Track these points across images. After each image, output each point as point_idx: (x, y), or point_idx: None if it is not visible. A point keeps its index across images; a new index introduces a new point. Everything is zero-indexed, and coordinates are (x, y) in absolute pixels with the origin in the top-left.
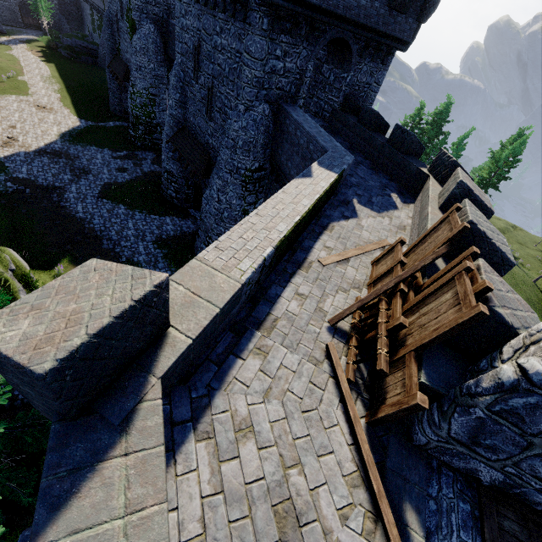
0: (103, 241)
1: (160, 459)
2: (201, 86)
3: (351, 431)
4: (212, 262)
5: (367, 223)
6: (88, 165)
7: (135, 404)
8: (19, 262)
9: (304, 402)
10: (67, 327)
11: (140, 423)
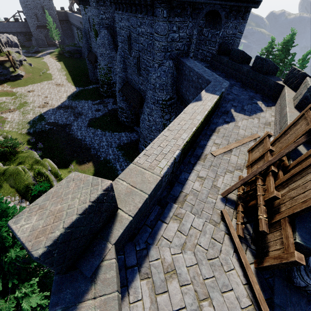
0: (91, 150)
1: (115, 302)
2: (133, 58)
3: (244, 274)
4: (142, 164)
5: (242, 124)
6: (81, 110)
7: (99, 262)
8: (53, 166)
9: (209, 252)
10: (54, 222)
11: (102, 275)
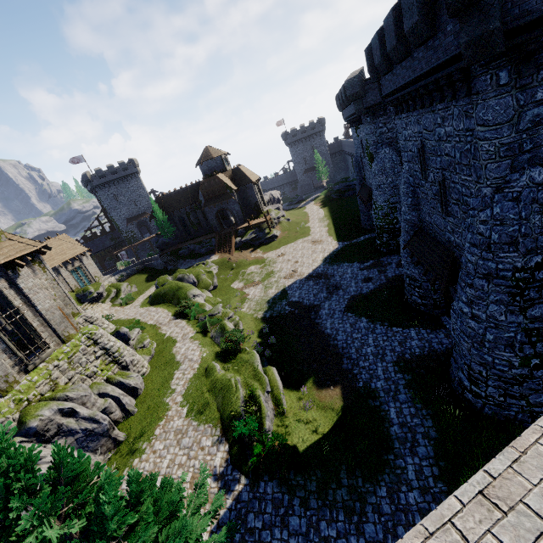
0: (343, 360)
1: None
2: (430, 184)
3: None
4: None
5: None
6: (339, 281)
7: None
8: (276, 382)
9: None
10: None
11: None
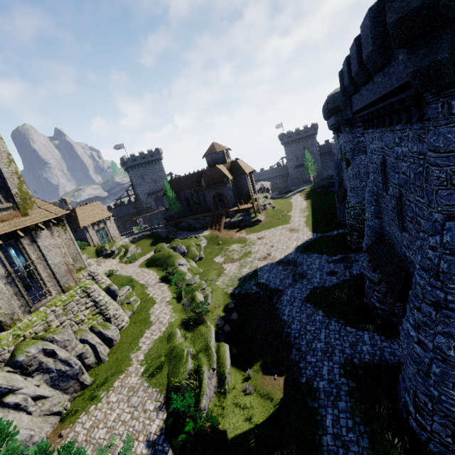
0: (292, 350)
1: None
2: (390, 197)
3: None
4: None
5: None
6: (306, 270)
7: None
8: (225, 360)
9: None
10: None
11: None
